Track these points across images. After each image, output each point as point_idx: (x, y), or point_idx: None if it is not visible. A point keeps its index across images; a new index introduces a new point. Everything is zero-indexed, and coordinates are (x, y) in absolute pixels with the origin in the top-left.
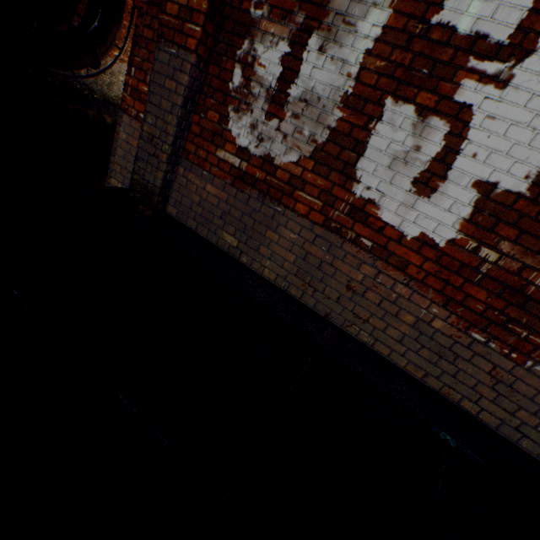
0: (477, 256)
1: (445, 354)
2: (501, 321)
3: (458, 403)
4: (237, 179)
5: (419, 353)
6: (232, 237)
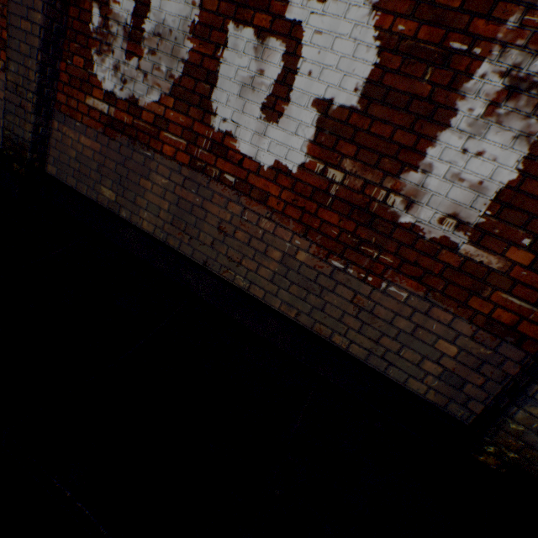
0: (326, 179)
1: (312, 288)
2: (355, 244)
3: (330, 339)
4: (108, 127)
5: (290, 291)
6: (110, 191)
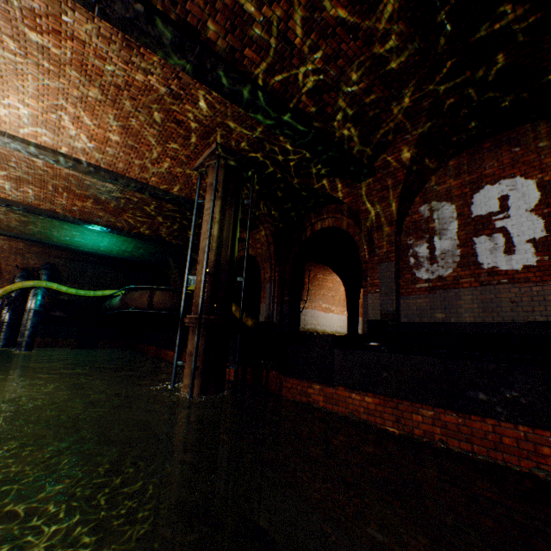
0: None
1: None
2: None
3: None
4: (429, 290)
5: None
6: (440, 314)
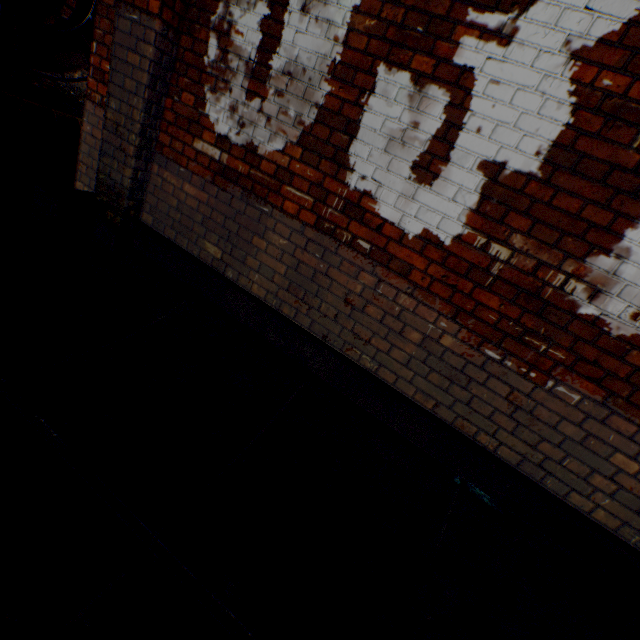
0: (487, 255)
1: (456, 378)
2: (517, 333)
3: (474, 438)
4: (218, 175)
5: (428, 379)
6: (215, 247)
